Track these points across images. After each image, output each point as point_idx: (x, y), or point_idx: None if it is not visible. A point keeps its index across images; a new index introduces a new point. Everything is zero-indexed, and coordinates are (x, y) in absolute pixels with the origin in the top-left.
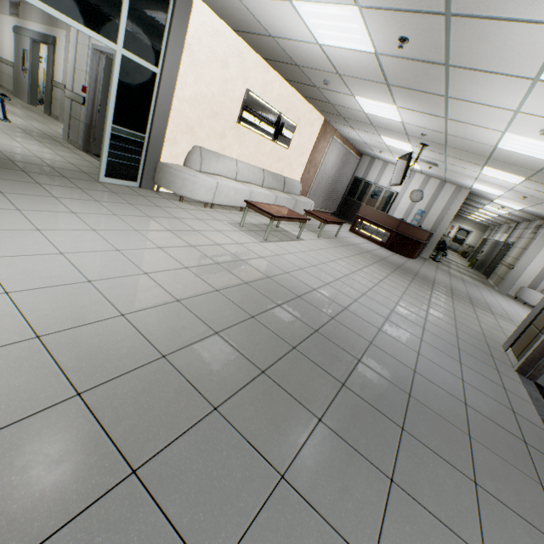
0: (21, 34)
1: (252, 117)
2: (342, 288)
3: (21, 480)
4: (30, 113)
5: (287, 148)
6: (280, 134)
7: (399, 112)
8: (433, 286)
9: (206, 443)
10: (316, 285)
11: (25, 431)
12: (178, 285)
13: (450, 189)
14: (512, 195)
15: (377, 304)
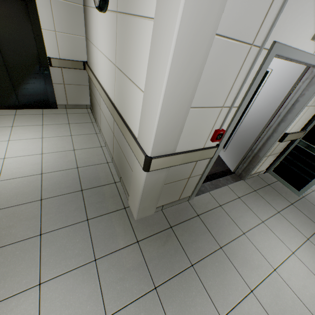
0: None
1: None
2: None
3: None
4: None
5: None
6: None
7: None
8: None
9: None
10: None
11: None
12: None
13: None
14: None
15: None
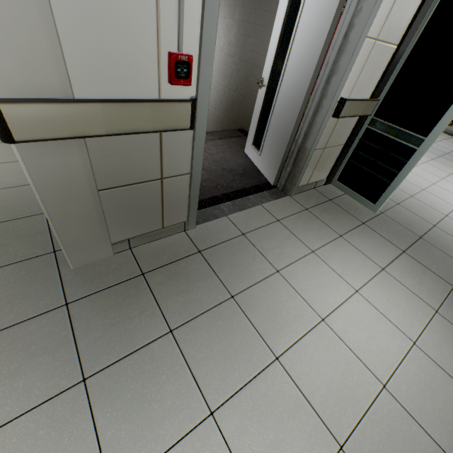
0: None
1: None
2: None
3: None
4: None
5: None
6: None
7: None
8: None
9: None
10: None
11: None
12: None
13: None
14: None
15: None
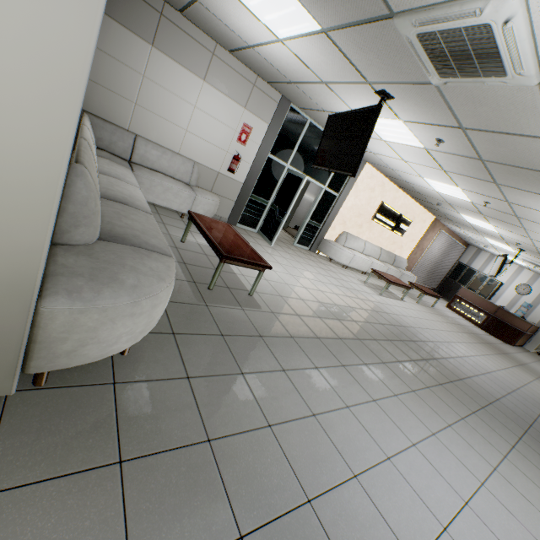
0: None
1: (382, 217)
2: (431, 333)
3: (337, 328)
4: None
5: (401, 235)
6: (398, 227)
7: (494, 227)
8: (519, 365)
9: (375, 344)
10: (413, 326)
11: (332, 321)
12: (348, 302)
13: None
14: None
15: (455, 349)
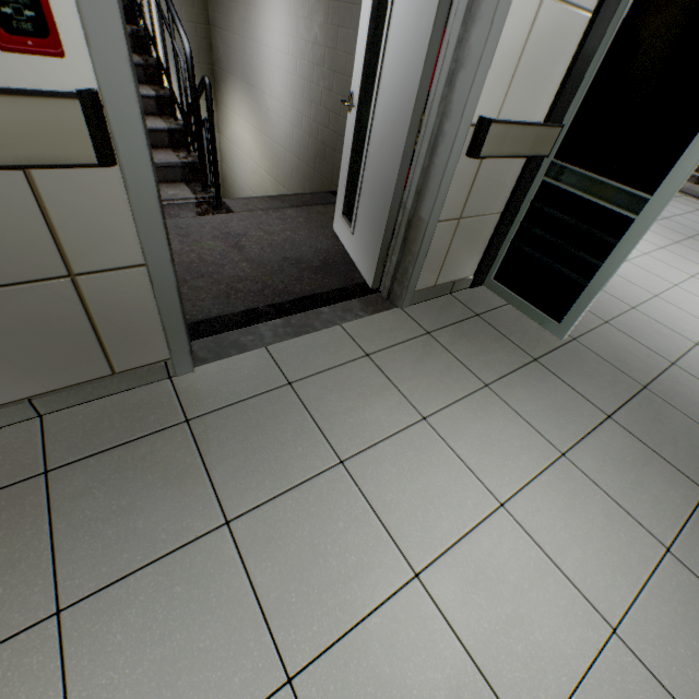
0: None
1: None
2: None
3: None
4: None
5: None
6: None
7: None
8: None
9: None
10: None
11: None
12: None
13: None
14: None
15: None
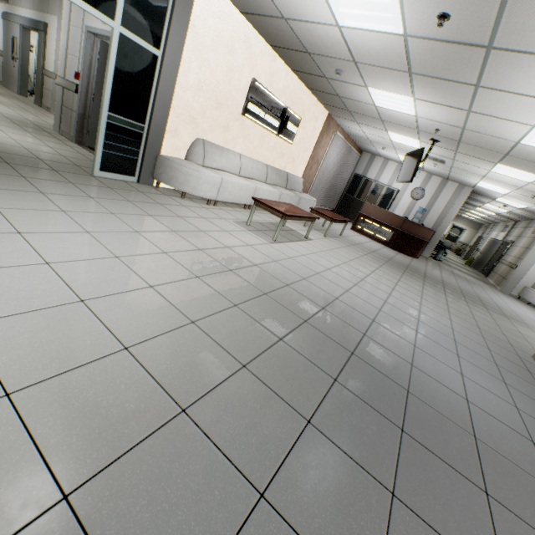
0: (10, 20)
1: (258, 109)
2: (363, 295)
3: None
4: (19, 103)
5: (291, 143)
6: (285, 128)
7: (414, 105)
8: (444, 287)
9: None
10: (337, 292)
11: None
12: (190, 300)
13: (452, 187)
14: (520, 193)
15: (402, 313)
